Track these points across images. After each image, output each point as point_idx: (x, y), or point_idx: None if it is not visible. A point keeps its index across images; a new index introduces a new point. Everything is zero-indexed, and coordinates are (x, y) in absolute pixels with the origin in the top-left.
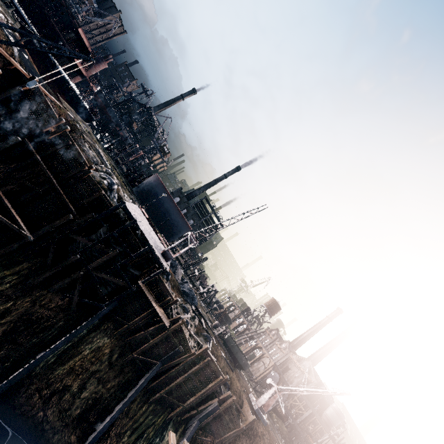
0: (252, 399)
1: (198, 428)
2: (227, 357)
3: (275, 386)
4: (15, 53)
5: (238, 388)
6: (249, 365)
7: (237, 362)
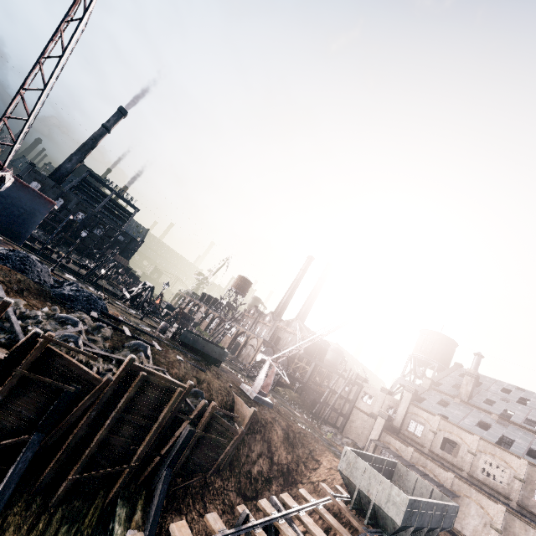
0: (246, 389)
1: (173, 476)
2: (188, 359)
3: (269, 359)
4: None
5: (220, 388)
6: (227, 353)
7: (209, 358)
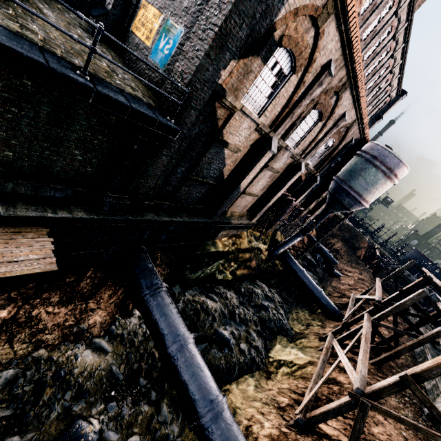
0: None
1: None
2: None
3: None
4: (368, 241)
5: None
6: None
7: None
